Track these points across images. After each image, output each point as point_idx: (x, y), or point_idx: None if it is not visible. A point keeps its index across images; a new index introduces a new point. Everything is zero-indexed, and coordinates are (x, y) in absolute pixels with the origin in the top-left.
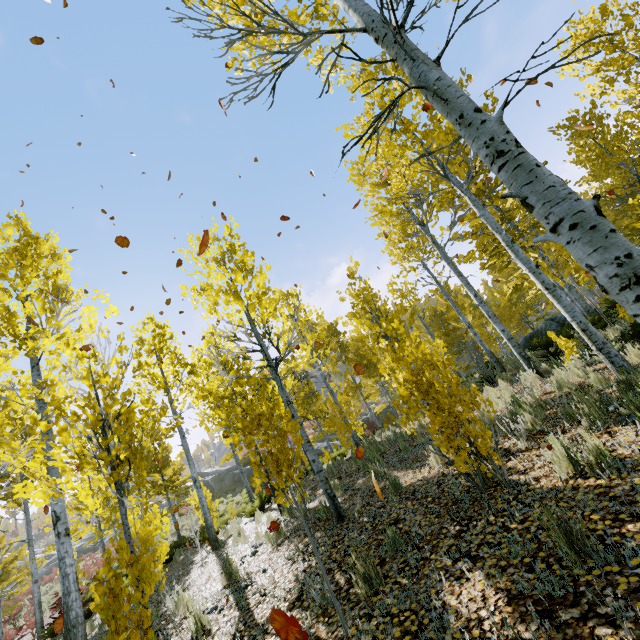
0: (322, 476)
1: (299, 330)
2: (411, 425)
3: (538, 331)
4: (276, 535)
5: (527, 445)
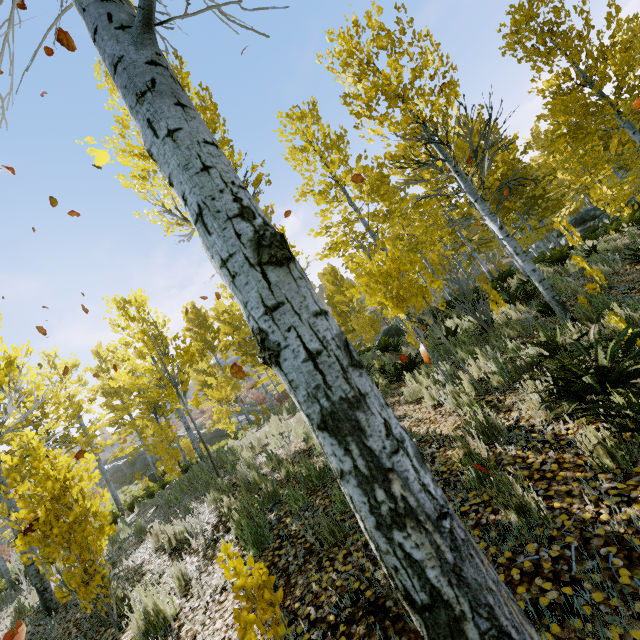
0: (32, 570)
1: (143, 340)
2: (243, 441)
3: (392, 326)
4: (15, 616)
5: (201, 543)
